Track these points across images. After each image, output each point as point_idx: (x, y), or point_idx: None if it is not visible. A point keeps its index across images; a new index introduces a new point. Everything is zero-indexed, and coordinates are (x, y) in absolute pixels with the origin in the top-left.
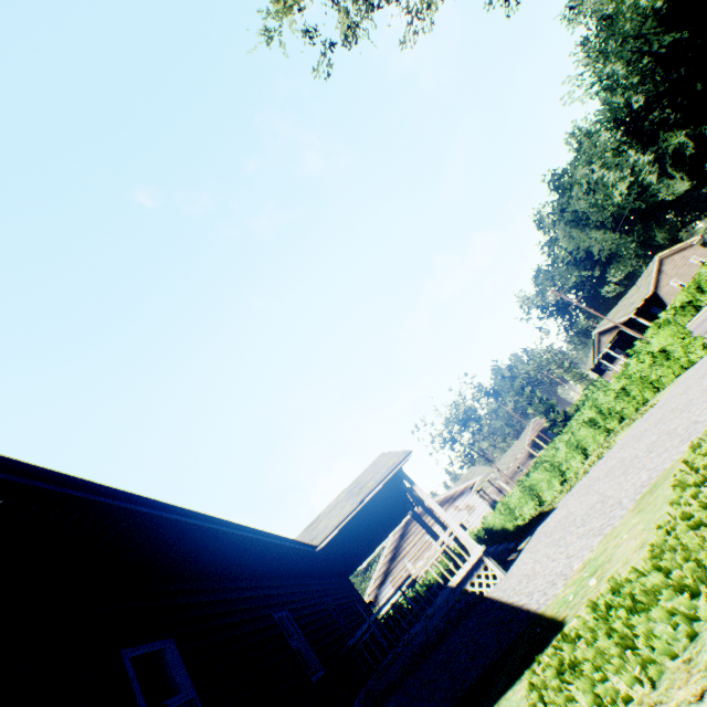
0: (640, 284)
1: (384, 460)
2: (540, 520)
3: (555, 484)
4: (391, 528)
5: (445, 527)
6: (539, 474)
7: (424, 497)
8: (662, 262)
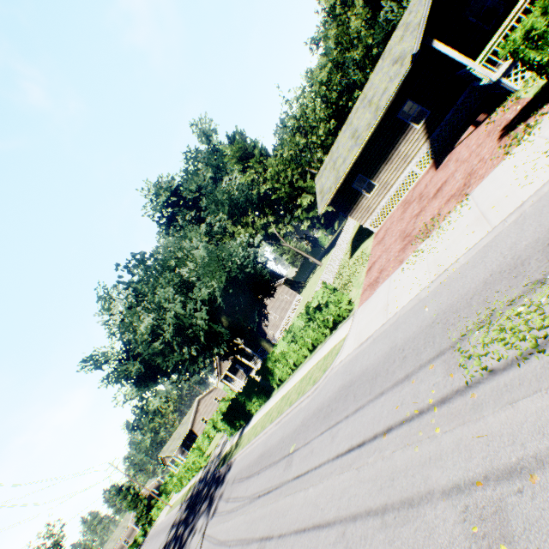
0: (191, 413)
1: None
2: None
3: None
4: None
5: None
6: None
7: None
8: (200, 401)
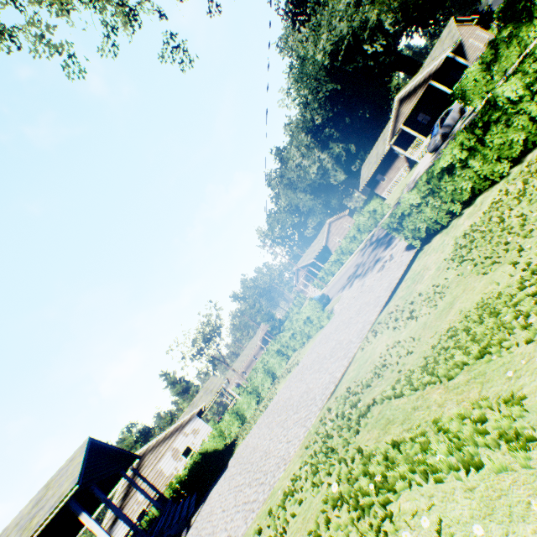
0: (320, 237)
1: (73, 467)
2: (218, 478)
3: (253, 404)
4: (109, 491)
5: (129, 522)
6: (243, 399)
7: (91, 526)
8: (330, 225)
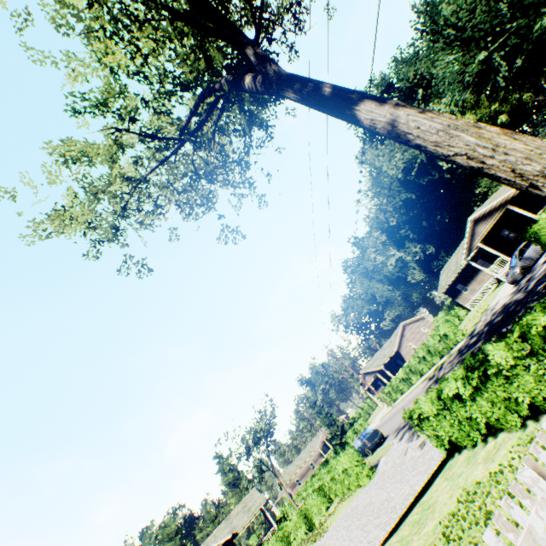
0: (392, 339)
1: None
2: None
3: None
4: None
5: None
6: (270, 545)
7: None
8: (405, 327)
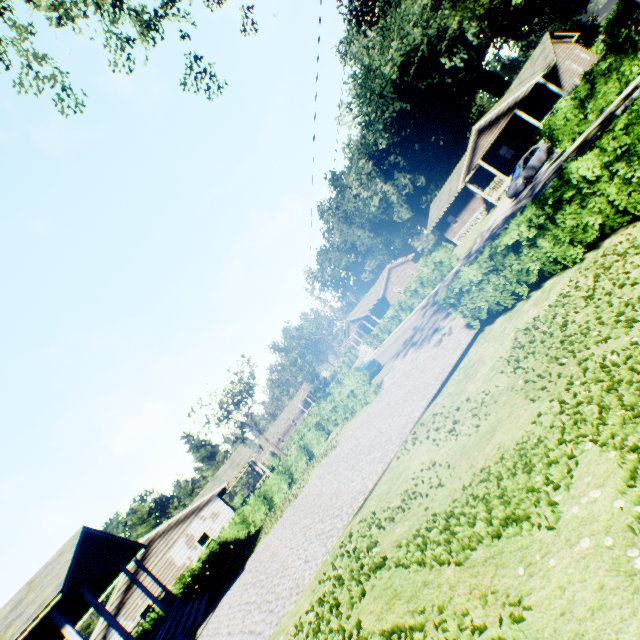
0: (377, 285)
1: (60, 565)
2: (233, 580)
3: (284, 486)
4: (107, 586)
5: (124, 632)
6: (273, 480)
7: None
8: (390, 271)
